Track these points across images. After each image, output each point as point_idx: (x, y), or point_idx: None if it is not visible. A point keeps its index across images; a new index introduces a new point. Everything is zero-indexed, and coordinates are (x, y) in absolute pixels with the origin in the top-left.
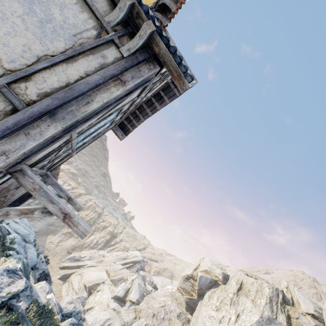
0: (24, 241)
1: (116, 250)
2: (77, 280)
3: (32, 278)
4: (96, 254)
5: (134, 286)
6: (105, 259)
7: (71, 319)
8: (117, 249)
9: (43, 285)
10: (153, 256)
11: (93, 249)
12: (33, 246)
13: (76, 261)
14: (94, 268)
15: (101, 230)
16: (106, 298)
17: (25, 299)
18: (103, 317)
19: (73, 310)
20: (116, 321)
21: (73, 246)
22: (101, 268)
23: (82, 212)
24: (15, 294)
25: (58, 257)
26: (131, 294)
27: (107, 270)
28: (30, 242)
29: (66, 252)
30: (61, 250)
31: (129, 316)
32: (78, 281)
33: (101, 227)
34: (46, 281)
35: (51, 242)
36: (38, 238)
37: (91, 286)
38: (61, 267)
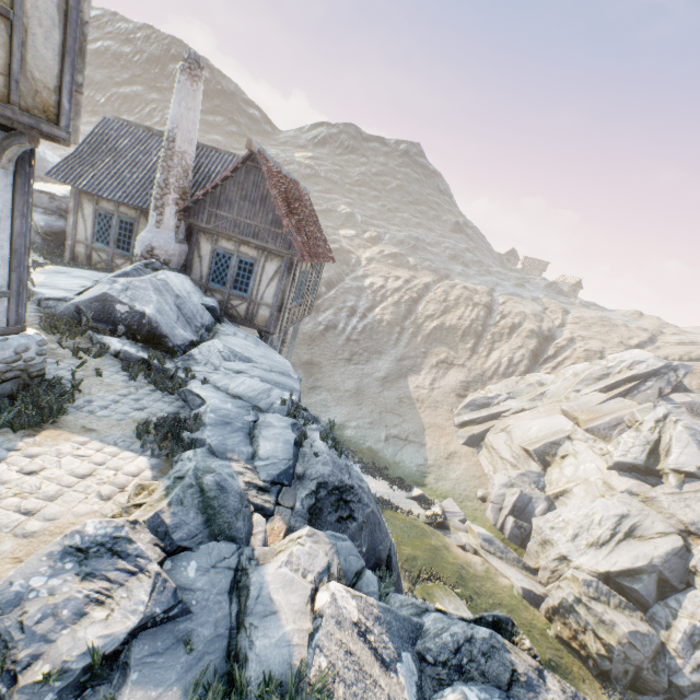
0: (256, 411)
1: (568, 364)
2: (501, 442)
3: (261, 525)
4: (519, 386)
5: (671, 434)
6: (547, 389)
7: (458, 697)
8: (568, 362)
9: (294, 550)
10: (692, 350)
11: (508, 377)
12: (287, 416)
13: (483, 408)
14: (530, 413)
15: (508, 336)
16: (592, 470)
17: (170, 664)
18: (605, 512)
19: (462, 636)
20: (651, 520)
21: (463, 383)
22: (546, 409)
23: (447, 317)
24: (96, 661)
25: (443, 409)
26: (670, 455)
27: (563, 411)
28: (274, 408)
29: (455, 396)
30: (444, 396)
31: (691, 509)
32: (505, 445)
33: (504, 331)
34: (312, 529)
35: (418, 387)
36: (393, 386)
37: (541, 449)
38: (459, 425)
